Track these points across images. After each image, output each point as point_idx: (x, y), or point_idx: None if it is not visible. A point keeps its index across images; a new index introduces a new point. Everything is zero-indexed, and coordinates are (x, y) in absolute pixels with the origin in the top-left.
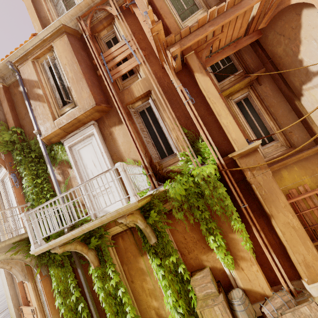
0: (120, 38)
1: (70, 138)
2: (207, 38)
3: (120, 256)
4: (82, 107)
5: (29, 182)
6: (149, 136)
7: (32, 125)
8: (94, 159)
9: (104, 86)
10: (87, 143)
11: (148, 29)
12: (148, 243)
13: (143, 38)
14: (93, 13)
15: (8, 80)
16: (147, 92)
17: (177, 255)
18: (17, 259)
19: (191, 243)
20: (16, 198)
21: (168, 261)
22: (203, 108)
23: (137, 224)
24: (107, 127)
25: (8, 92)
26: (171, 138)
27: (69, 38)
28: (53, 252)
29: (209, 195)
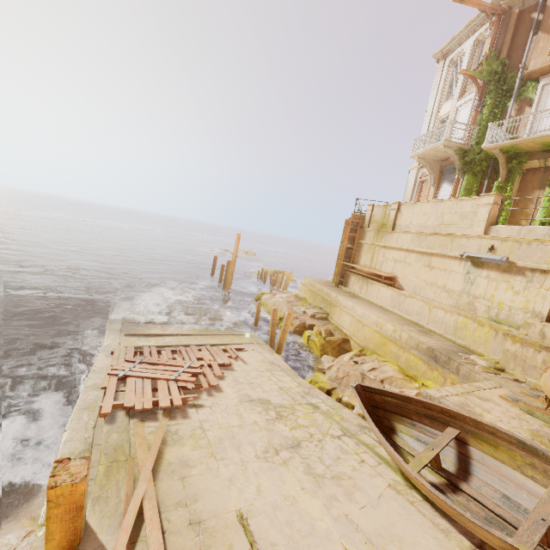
0: None
1: (549, 77)
2: None
3: (521, 185)
4: None
5: (487, 111)
6: None
7: (519, 59)
8: None
9: None
10: None
11: None
12: None
13: None
14: None
15: (527, 4)
16: None
17: None
18: (454, 159)
19: None
20: (472, 120)
21: None
22: None
23: None
24: None
25: (518, 18)
26: None
27: None
28: (493, 151)
29: None
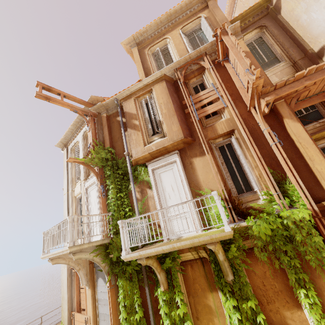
0: (208, 85)
1: (154, 163)
2: (298, 89)
3: (187, 286)
4: (171, 138)
5: (113, 194)
6: (227, 170)
7: (122, 148)
8: (173, 183)
9: (189, 122)
10: (168, 169)
11: (237, 79)
12: (224, 279)
13: (231, 86)
14: (188, 66)
15: (110, 111)
16: (230, 131)
17: (256, 301)
18: (96, 261)
19: (271, 292)
20: (101, 206)
21: (245, 304)
22: (291, 151)
23: (218, 255)
24: (188, 157)
25: (108, 120)
26: (252, 175)
27: (166, 84)
28: (139, 262)
29: (300, 241)
